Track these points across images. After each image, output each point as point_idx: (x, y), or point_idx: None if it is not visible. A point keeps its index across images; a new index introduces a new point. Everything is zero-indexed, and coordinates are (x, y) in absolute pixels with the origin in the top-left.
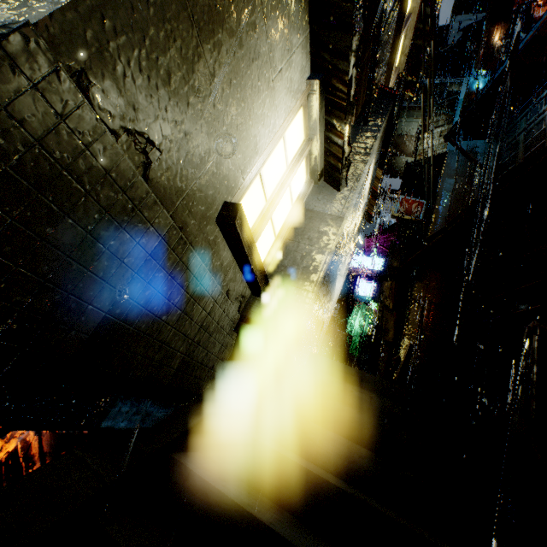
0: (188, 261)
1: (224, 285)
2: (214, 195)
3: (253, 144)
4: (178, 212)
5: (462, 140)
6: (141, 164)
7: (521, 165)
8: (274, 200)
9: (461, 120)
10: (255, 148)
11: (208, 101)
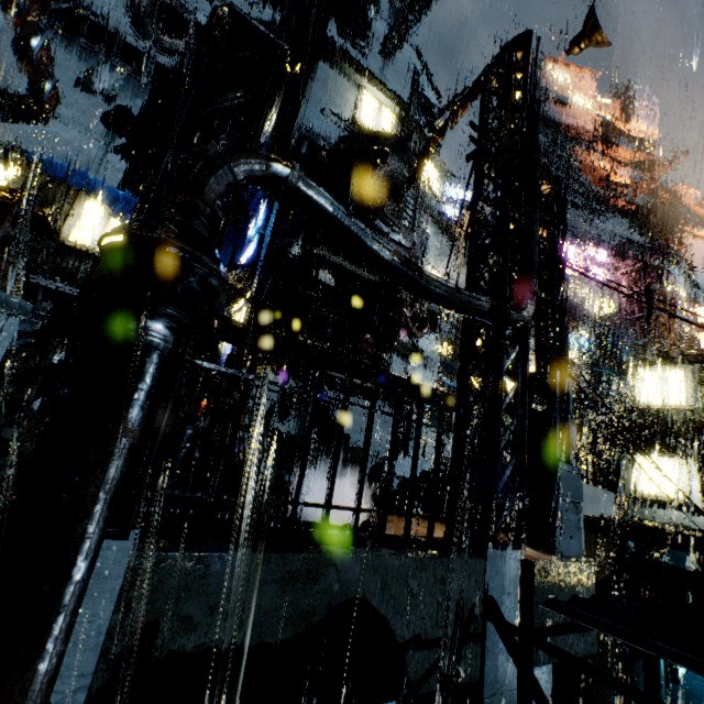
0: None
1: None
2: None
3: None
4: None
5: None
6: None
7: None
8: None
9: None
10: None
11: None
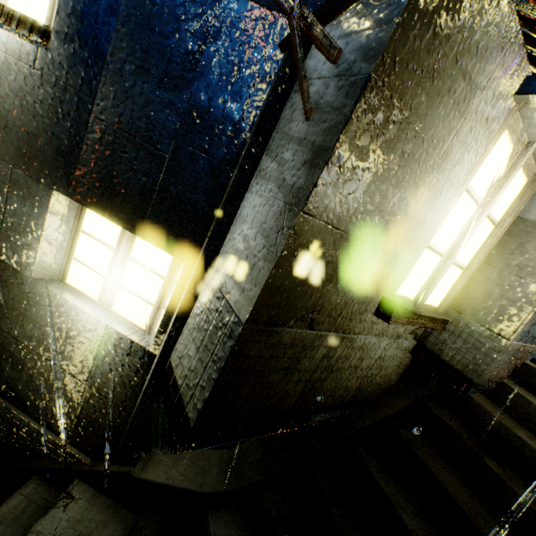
0: (352, 344)
1: (392, 333)
2: (371, 295)
3: (415, 230)
4: (339, 325)
5: None
6: (307, 324)
7: None
8: (455, 249)
9: None
10: (419, 229)
11: (353, 252)
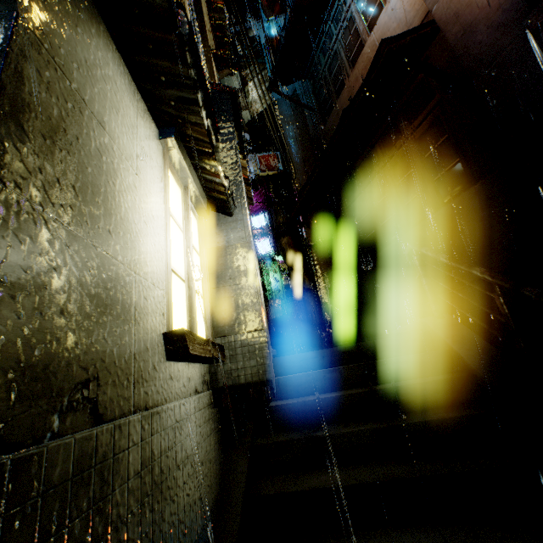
0: (165, 421)
1: (192, 389)
2: (150, 338)
3: (152, 250)
4: (136, 398)
5: (283, 87)
6: (88, 414)
7: (345, 111)
8: (190, 274)
9: (276, 69)
10: (155, 250)
11: (103, 270)
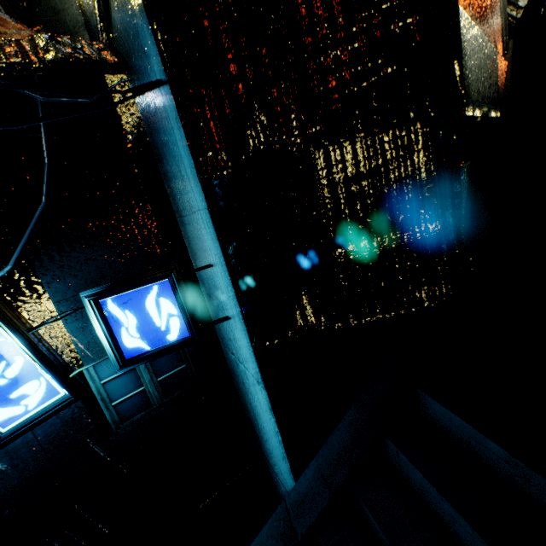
0: None
1: None
2: None
3: None
4: None
5: None
6: None
7: None
8: None
9: None
10: None
11: None
